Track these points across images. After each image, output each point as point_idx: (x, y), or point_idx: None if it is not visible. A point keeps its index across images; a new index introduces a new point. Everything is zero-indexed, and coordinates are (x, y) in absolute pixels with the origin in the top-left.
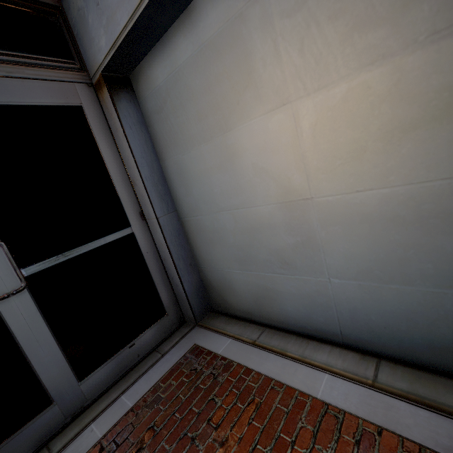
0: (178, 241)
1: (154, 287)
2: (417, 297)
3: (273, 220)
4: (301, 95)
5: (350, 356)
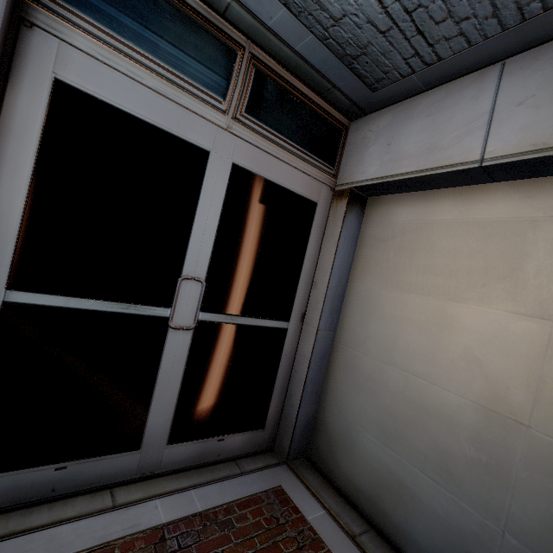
0: (320, 362)
1: (271, 392)
2: None
3: (459, 416)
4: None
5: None
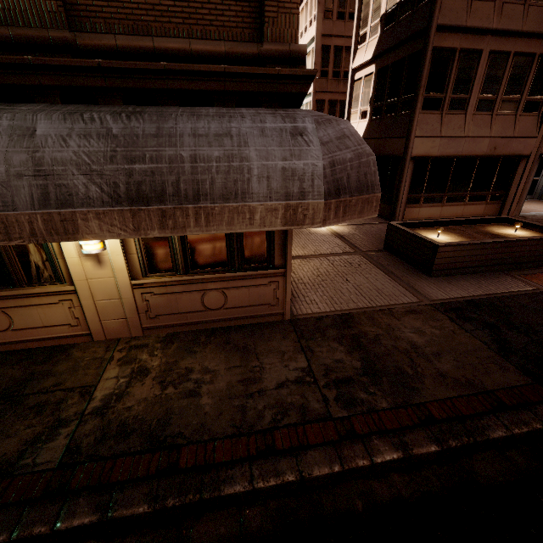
0: None
1: (534, 189)
2: None
3: None
4: None
5: None
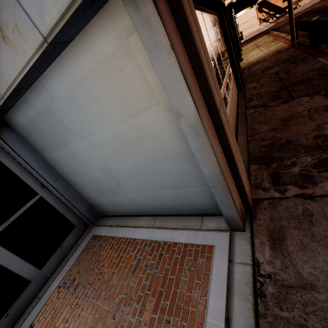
0: (68, 192)
1: (64, 216)
2: (155, 195)
3: (103, 177)
4: (88, 135)
5: (148, 219)
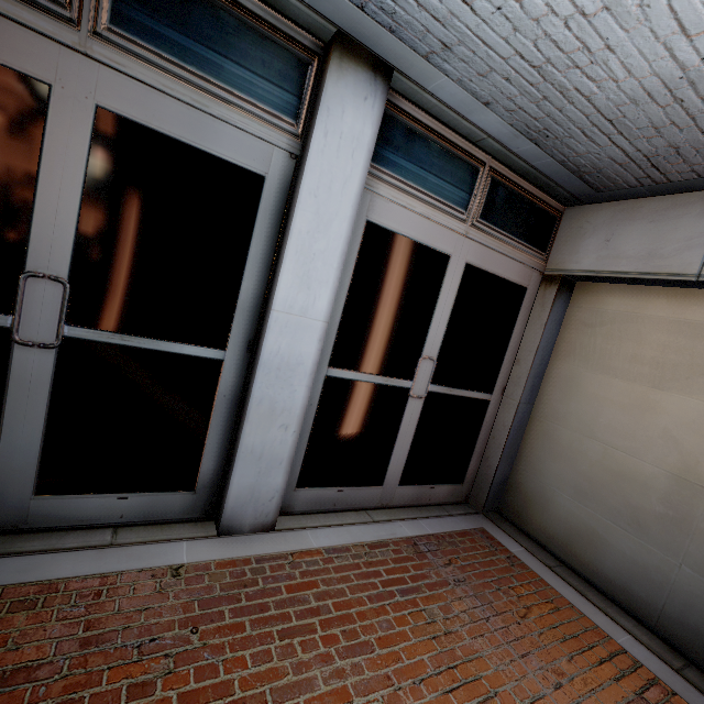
0: (517, 431)
1: (471, 454)
2: None
3: (652, 481)
4: None
5: (657, 641)
